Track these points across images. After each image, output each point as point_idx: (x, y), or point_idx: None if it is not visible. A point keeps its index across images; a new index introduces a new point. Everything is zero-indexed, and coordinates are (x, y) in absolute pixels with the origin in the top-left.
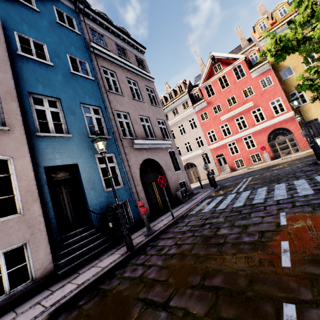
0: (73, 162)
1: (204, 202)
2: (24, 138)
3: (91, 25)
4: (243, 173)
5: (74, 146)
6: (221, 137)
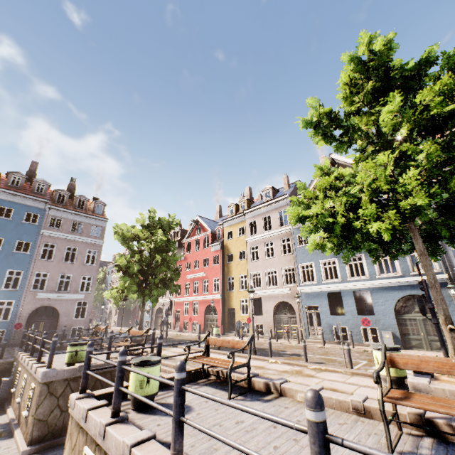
0: None
1: None
2: None
3: (54, 215)
4: None
5: None
6: (183, 294)
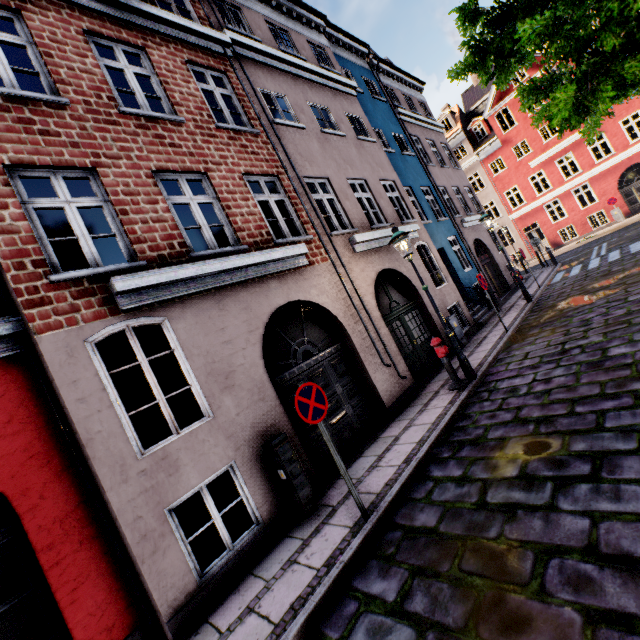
0: (441, 246)
1: (557, 275)
2: (423, 227)
3: (383, 82)
4: (582, 245)
5: (435, 231)
6: (532, 196)
